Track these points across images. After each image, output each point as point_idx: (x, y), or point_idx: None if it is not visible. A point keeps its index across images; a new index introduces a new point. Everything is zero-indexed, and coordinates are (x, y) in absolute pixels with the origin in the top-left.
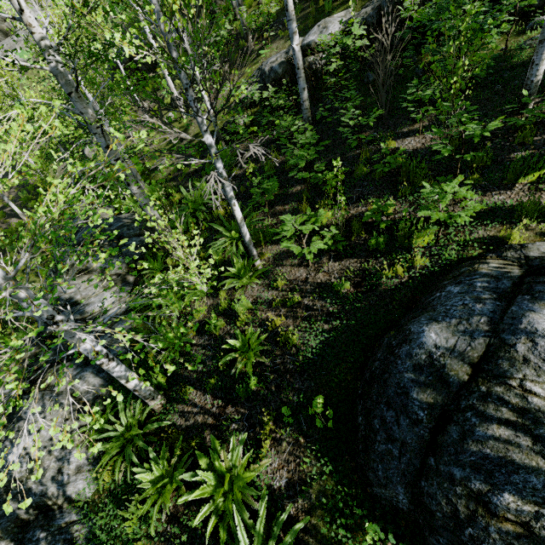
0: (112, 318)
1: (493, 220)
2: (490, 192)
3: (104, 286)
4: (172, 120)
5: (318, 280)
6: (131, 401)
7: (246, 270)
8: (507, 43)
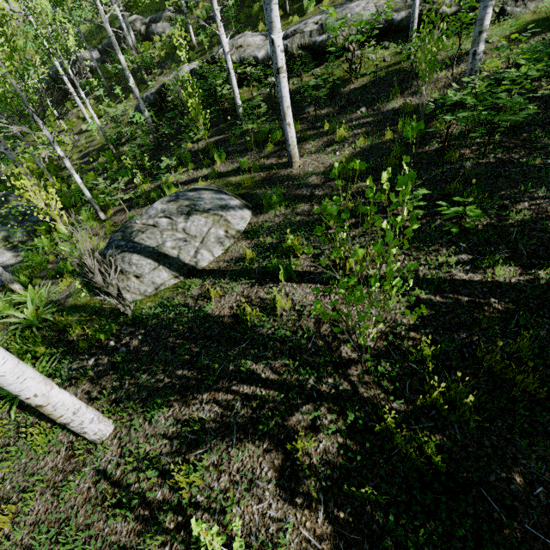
0: (7, 265)
1: (203, 180)
2: (210, 167)
3: (6, 249)
4: (84, 131)
5: (127, 219)
6: (2, 291)
7: (91, 218)
8: (252, 92)
